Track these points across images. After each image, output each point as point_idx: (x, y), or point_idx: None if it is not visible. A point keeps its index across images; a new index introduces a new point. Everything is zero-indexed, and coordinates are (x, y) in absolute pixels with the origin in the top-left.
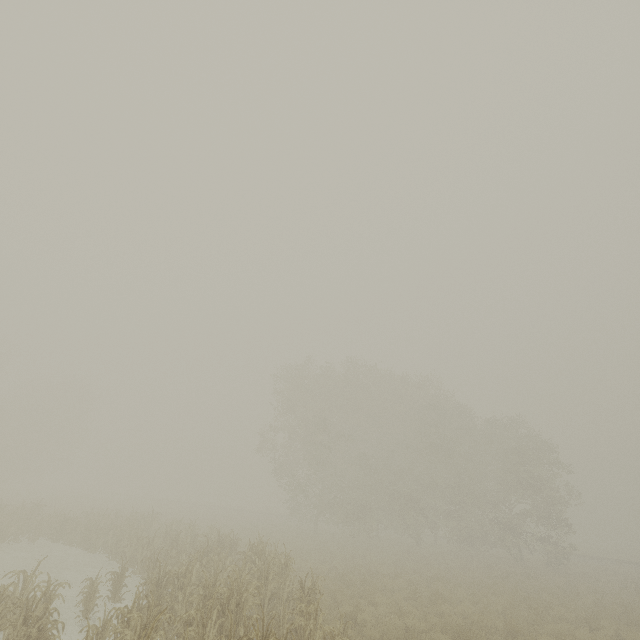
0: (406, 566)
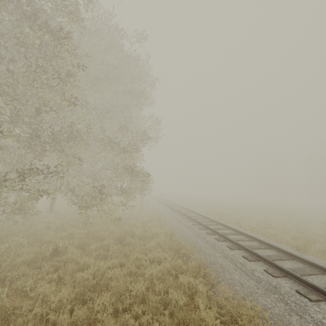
0: None
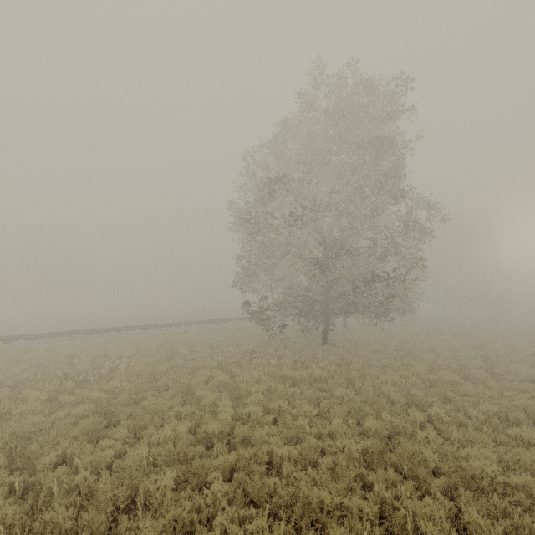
0: (523, 345)
